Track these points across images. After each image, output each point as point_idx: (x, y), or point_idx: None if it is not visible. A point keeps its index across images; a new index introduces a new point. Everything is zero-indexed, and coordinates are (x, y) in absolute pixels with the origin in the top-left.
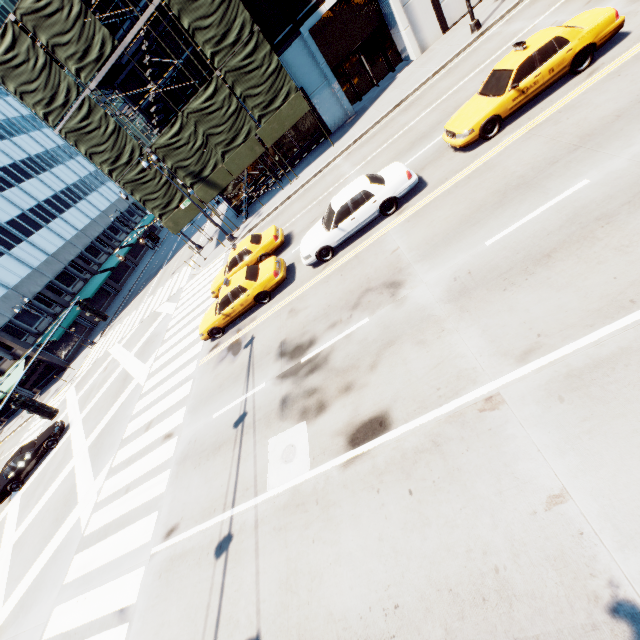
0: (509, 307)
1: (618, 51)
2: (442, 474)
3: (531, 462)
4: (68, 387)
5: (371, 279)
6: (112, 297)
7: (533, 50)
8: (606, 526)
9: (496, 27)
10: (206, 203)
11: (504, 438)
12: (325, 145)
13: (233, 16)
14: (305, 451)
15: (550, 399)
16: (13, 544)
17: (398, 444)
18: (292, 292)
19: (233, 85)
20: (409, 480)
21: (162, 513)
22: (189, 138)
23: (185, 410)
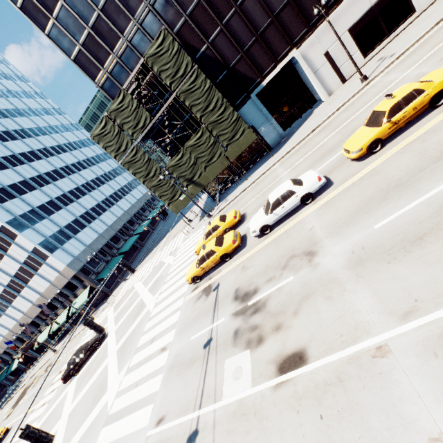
0: (392, 276)
1: None
2: (344, 405)
3: (413, 406)
4: (109, 308)
5: (295, 248)
6: (139, 250)
7: (399, 98)
8: None
9: (378, 78)
10: (194, 195)
11: (391, 382)
12: (268, 156)
13: (212, 96)
14: (248, 372)
15: (427, 354)
16: (69, 413)
17: (312, 376)
18: (244, 254)
19: (211, 130)
20: (320, 406)
21: (156, 406)
22: (186, 160)
23: (174, 331)
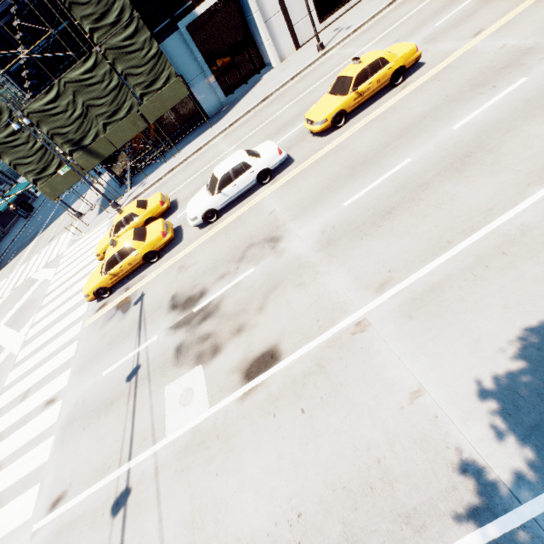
0: (366, 251)
1: (419, 74)
2: (328, 390)
3: (395, 368)
4: None
5: (253, 236)
6: None
7: (366, 64)
8: (452, 407)
9: (335, 50)
10: (87, 171)
11: (373, 353)
12: (204, 127)
13: None
14: (203, 392)
15: (403, 318)
16: None
17: (288, 371)
18: (180, 251)
19: (114, 62)
20: (301, 401)
21: (45, 484)
22: (67, 106)
23: (70, 372)
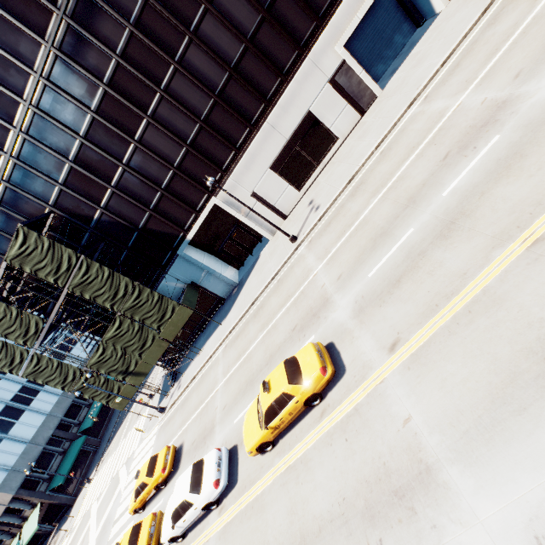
0: None
1: (337, 395)
2: None
3: None
4: (66, 541)
5: None
6: (112, 411)
7: (271, 400)
8: None
9: (304, 245)
10: (138, 385)
11: None
12: (220, 315)
13: (118, 282)
14: None
15: None
16: None
17: None
18: None
19: (132, 316)
20: None
21: None
22: (112, 353)
23: None
